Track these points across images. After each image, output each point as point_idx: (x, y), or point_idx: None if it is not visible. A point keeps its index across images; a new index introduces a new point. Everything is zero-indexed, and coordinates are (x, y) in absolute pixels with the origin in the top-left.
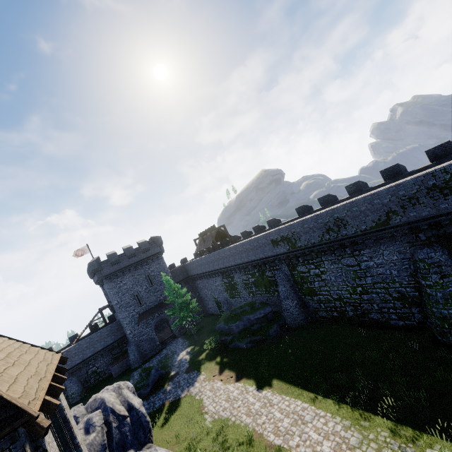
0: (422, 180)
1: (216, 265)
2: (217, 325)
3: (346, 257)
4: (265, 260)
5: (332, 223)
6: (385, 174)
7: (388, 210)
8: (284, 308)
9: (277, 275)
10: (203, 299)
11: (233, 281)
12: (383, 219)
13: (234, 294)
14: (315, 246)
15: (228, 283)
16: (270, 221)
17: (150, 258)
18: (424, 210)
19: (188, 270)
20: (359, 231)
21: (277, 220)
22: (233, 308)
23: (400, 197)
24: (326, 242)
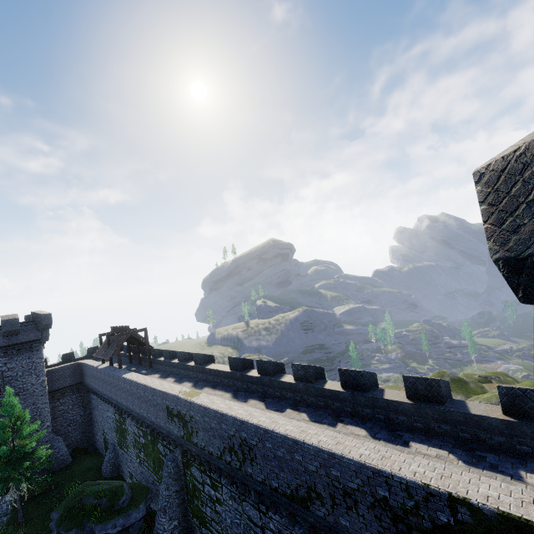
0: (369, 476)
1: (109, 391)
2: (54, 512)
3: (249, 503)
4: (157, 428)
5: (238, 443)
6: (345, 378)
7: (311, 484)
8: (156, 528)
9: (165, 463)
10: (93, 422)
11: (124, 425)
12: (302, 493)
13: (122, 443)
14: (212, 458)
15: (119, 423)
16: (197, 355)
17: (15, 347)
18: (363, 530)
19: (84, 374)
20: (268, 485)
21: (207, 357)
22: (90, 488)
23: (332, 478)
24: (225, 466)
